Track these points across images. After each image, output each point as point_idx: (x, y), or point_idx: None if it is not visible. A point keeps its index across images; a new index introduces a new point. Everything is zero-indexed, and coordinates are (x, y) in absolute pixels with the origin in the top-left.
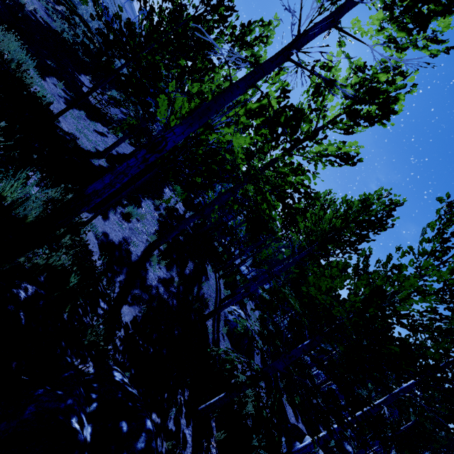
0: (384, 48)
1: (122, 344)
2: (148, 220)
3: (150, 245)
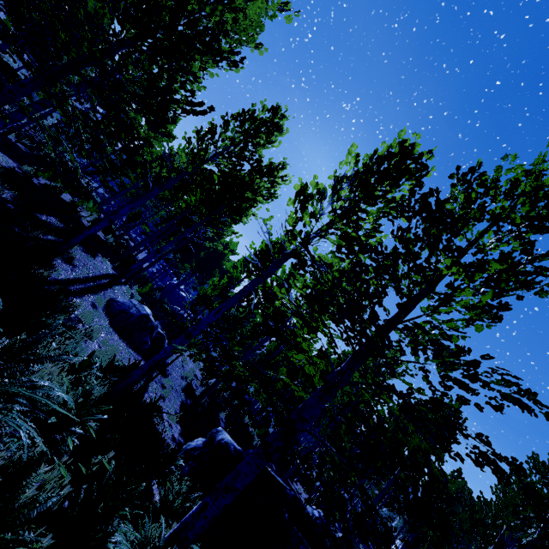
0: None
1: None
2: None
3: None
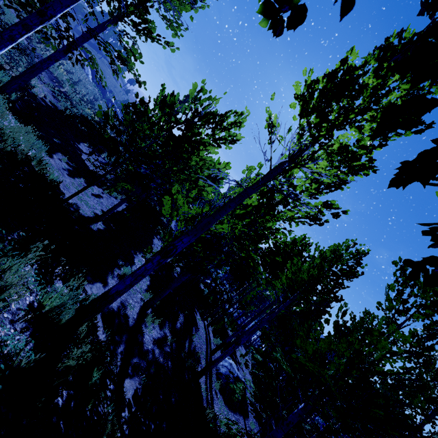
0: (331, 178)
1: (128, 426)
2: None
3: (144, 305)
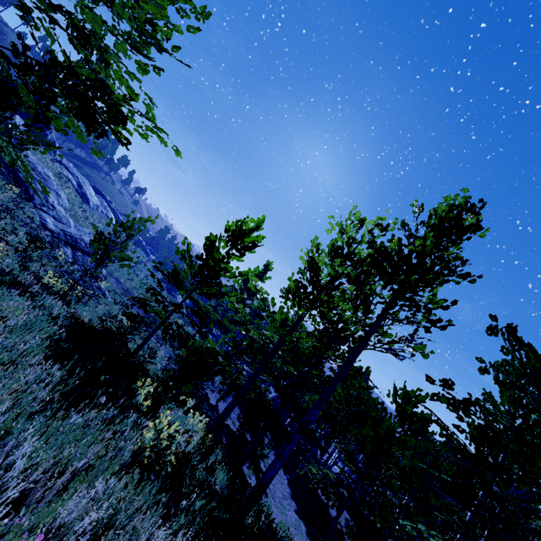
0: None
1: None
2: None
3: None
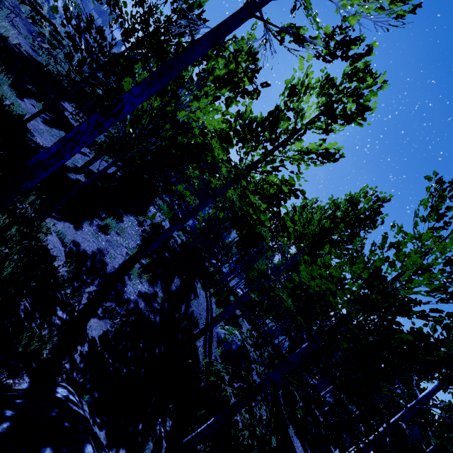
0: None
1: (83, 361)
2: (130, 234)
3: (129, 258)
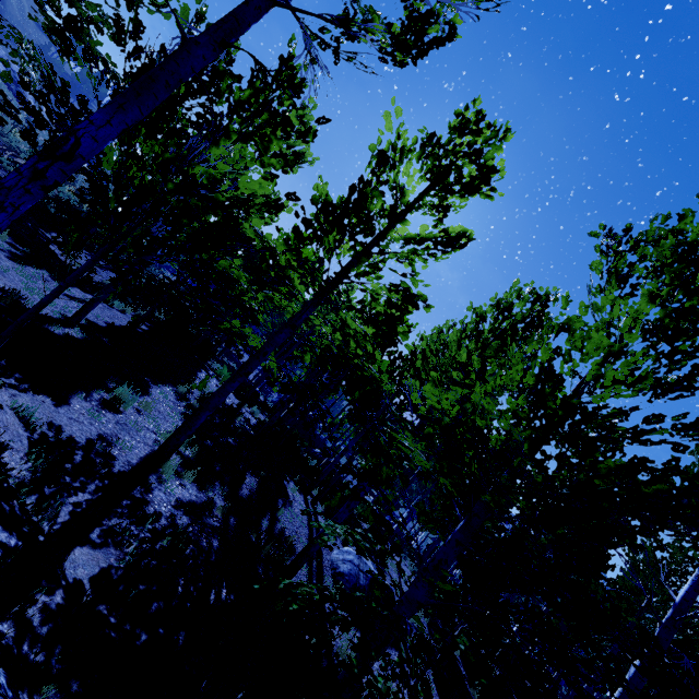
0: None
1: (48, 622)
2: (162, 413)
3: (160, 448)
